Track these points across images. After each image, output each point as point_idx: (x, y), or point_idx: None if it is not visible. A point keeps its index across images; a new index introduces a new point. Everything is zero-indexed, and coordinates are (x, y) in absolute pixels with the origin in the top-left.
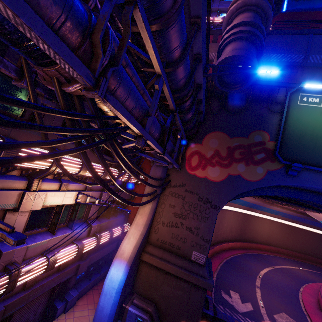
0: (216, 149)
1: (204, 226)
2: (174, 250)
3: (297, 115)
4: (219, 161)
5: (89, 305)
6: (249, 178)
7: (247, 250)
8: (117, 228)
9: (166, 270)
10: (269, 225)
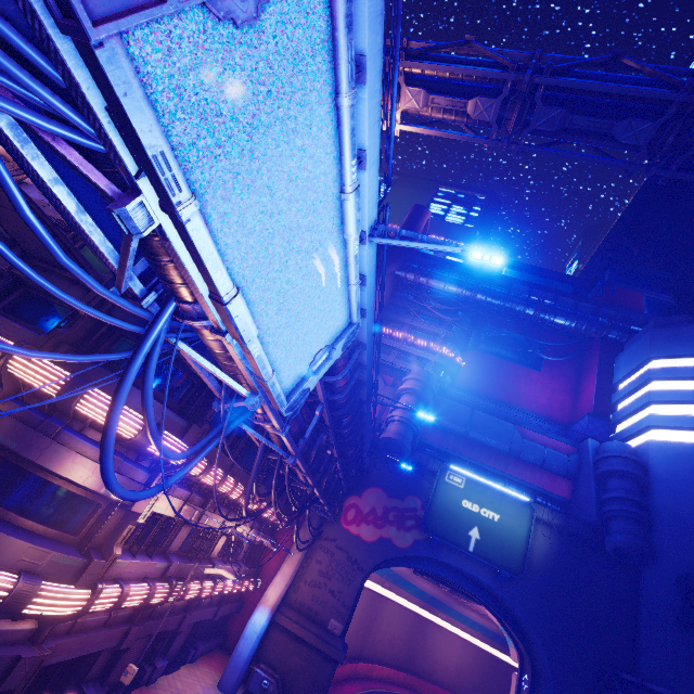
0: (374, 506)
1: (347, 590)
2: (312, 616)
3: (443, 490)
4: (374, 520)
5: (209, 666)
6: (398, 544)
7: (415, 693)
8: (252, 580)
9: (300, 636)
10: (461, 650)
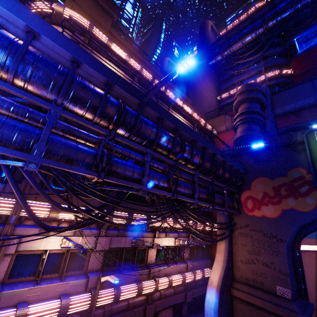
0: (263, 191)
1: (277, 259)
2: (259, 286)
3: None
4: (270, 200)
5: None
6: (303, 210)
7: None
8: (207, 269)
9: (255, 304)
10: None
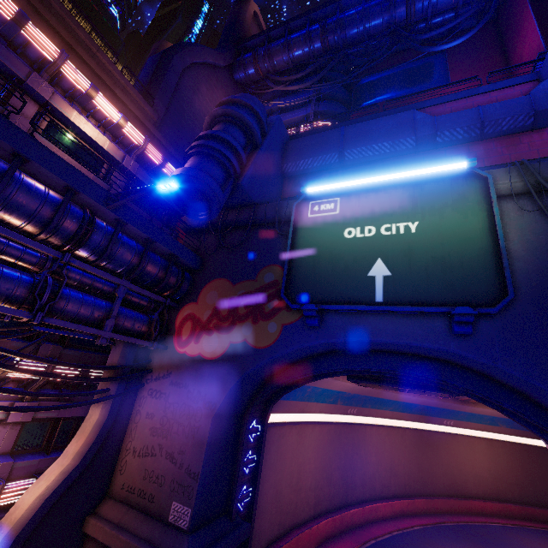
0: (215, 305)
1: (192, 445)
2: (145, 505)
3: (308, 232)
4: (218, 324)
5: None
6: (258, 344)
7: (445, 518)
8: None
9: None
10: (488, 452)
